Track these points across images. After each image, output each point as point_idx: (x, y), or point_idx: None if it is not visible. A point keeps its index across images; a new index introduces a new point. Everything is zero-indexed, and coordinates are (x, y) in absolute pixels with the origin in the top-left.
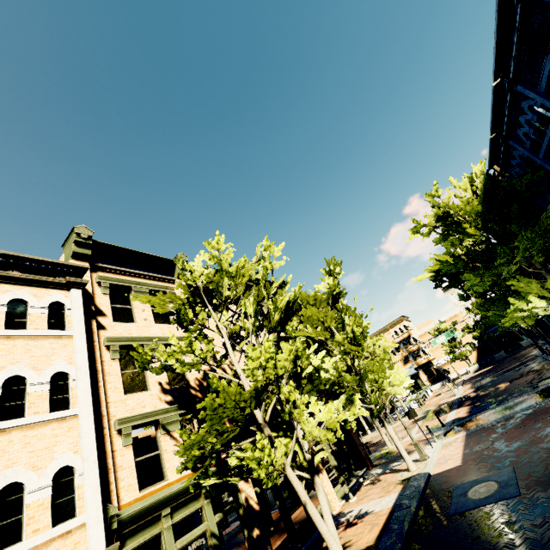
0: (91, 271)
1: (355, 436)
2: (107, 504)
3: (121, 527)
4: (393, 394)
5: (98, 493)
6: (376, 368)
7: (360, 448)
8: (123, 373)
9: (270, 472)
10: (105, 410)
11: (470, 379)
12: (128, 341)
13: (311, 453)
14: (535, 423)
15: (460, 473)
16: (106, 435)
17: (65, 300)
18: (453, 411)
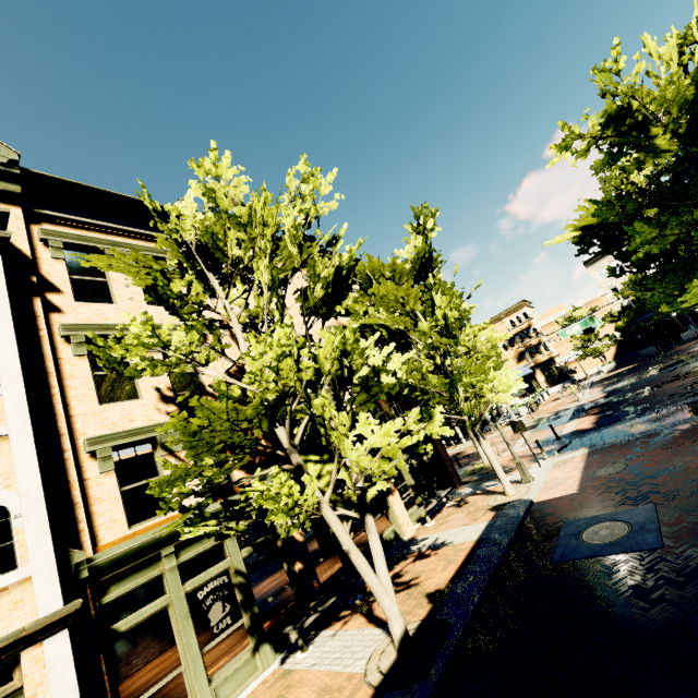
0: (29, 221)
1: (441, 451)
2: (70, 549)
3: (98, 573)
4: (495, 402)
5: (47, 539)
6: (475, 368)
7: (447, 463)
8: (97, 375)
9: (297, 513)
10: (64, 427)
11: (602, 381)
12: (101, 330)
13: (360, 488)
14: (695, 443)
15: (574, 505)
16: (68, 460)
17: None
18: (574, 420)
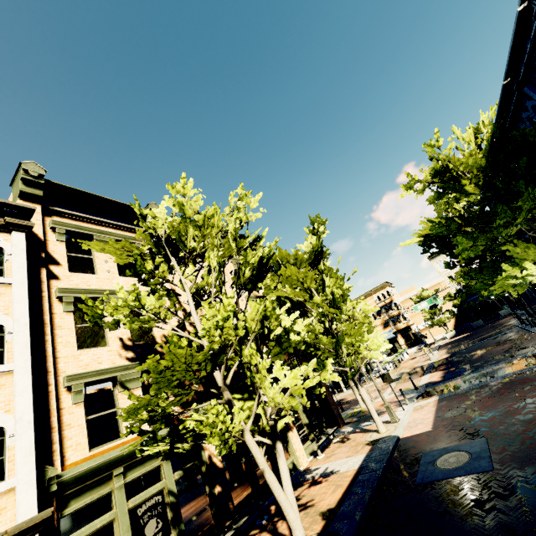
0: (44, 214)
1: (329, 396)
2: (46, 465)
3: (63, 488)
4: (369, 358)
5: (32, 456)
6: (354, 331)
7: (333, 407)
8: (78, 327)
9: (226, 438)
10: (51, 366)
11: (446, 345)
12: (85, 293)
13: (273, 419)
14: (512, 393)
15: (429, 439)
16: (51, 392)
17: (4, 243)
18: (427, 374)
